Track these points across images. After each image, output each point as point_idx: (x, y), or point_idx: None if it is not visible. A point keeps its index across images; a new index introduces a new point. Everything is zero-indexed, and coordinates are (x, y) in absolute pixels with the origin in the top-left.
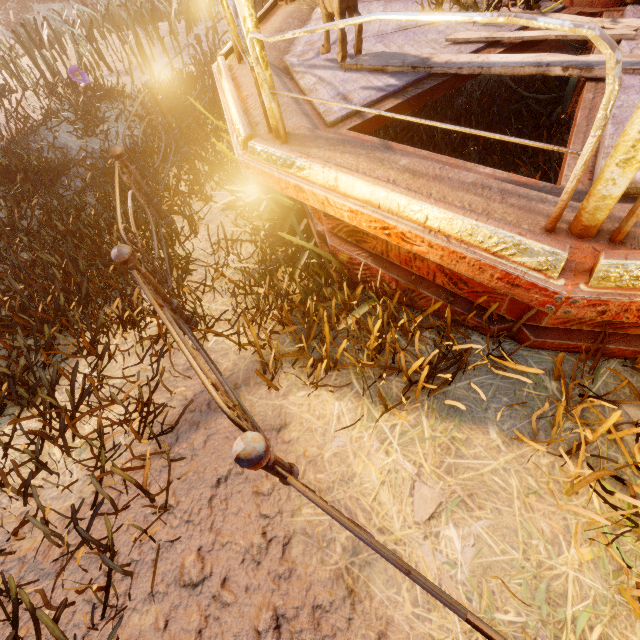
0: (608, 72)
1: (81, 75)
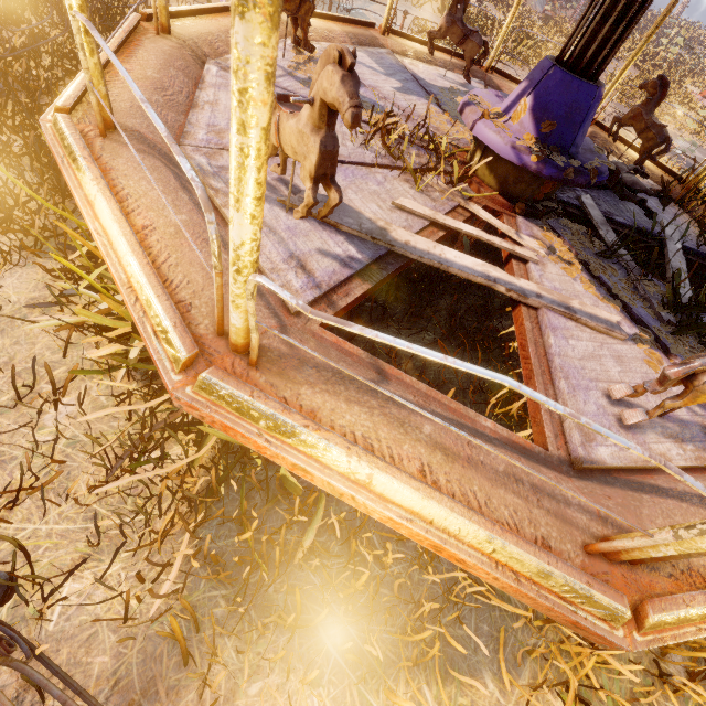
0: None
1: None
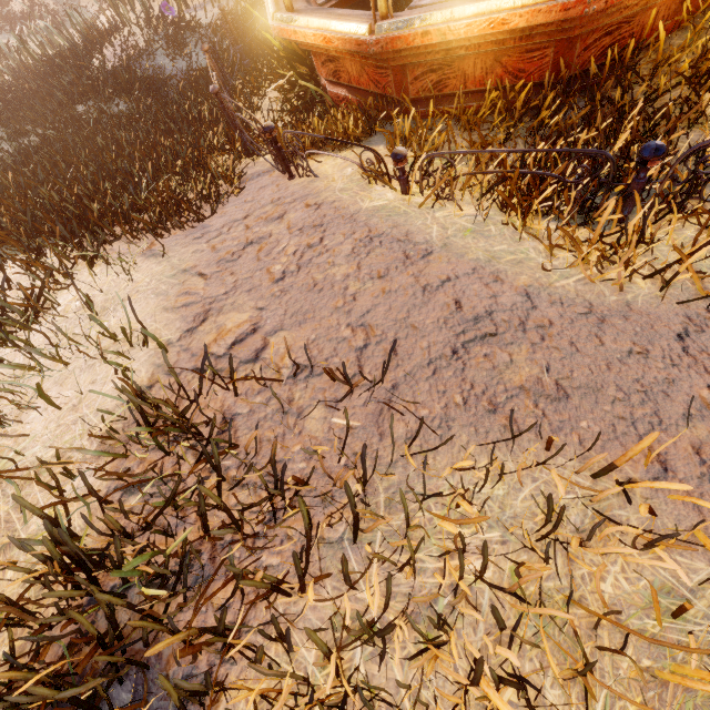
0: None
1: (170, 9)
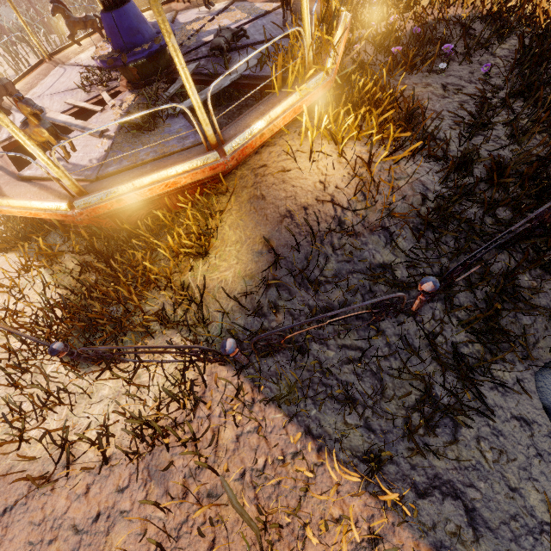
0: None
1: None
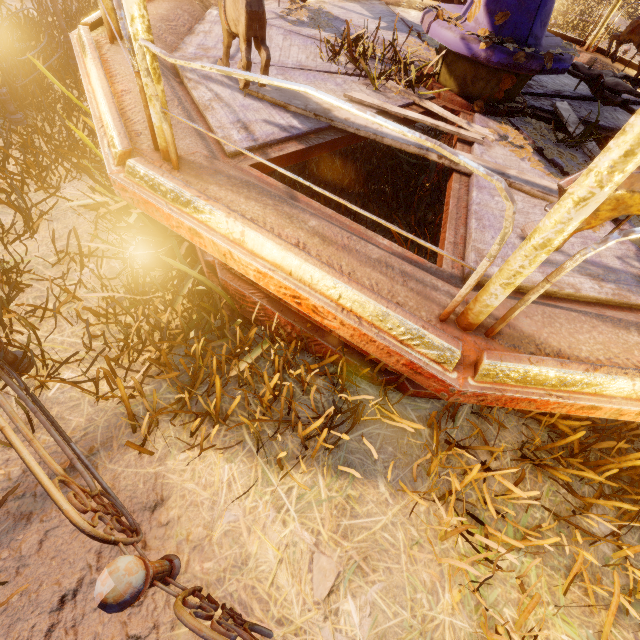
0: (506, 218)
1: None
